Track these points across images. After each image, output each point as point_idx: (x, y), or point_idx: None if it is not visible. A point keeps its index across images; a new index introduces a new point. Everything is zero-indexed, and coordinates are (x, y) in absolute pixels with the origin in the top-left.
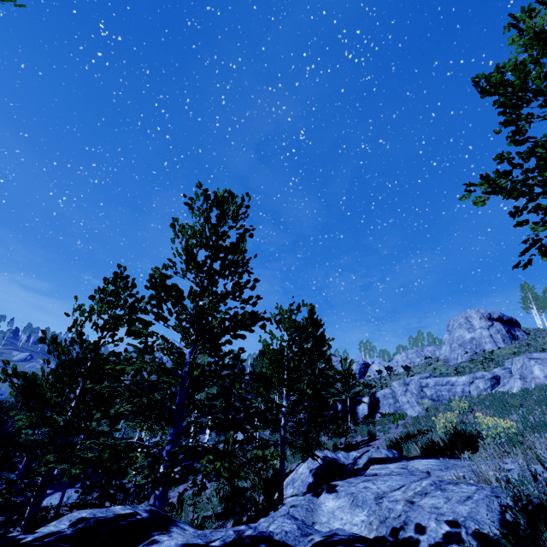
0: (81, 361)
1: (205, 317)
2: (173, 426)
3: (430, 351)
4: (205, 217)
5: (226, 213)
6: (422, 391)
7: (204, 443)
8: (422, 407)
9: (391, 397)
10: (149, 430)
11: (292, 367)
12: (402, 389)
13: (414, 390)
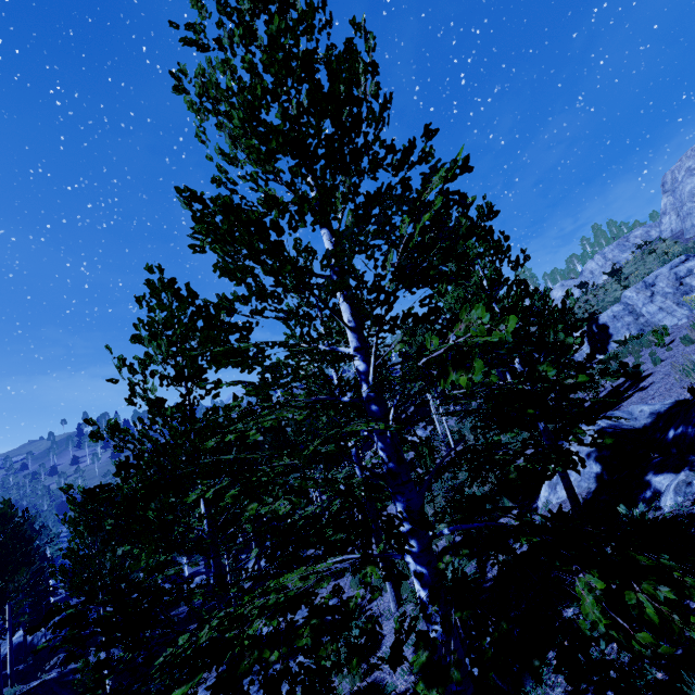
0: (175, 442)
1: (383, 225)
2: (400, 505)
3: (640, 236)
4: (241, 35)
5: (284, 6)
6: (682, 284)
7: (506, 525)
8: (692, 306)
9: (627, 313)
10: (396, 585)
11: (522, 314)
12: (645, 295)
13: (666, 289)
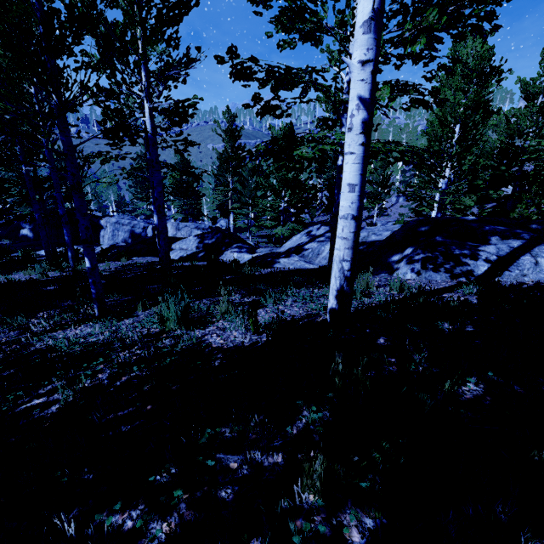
0: None
1: None
2: None
3: None
4: None
5: None
6: None
7: None
8: None
9: None
10: None
11: None
12: None
13: None
